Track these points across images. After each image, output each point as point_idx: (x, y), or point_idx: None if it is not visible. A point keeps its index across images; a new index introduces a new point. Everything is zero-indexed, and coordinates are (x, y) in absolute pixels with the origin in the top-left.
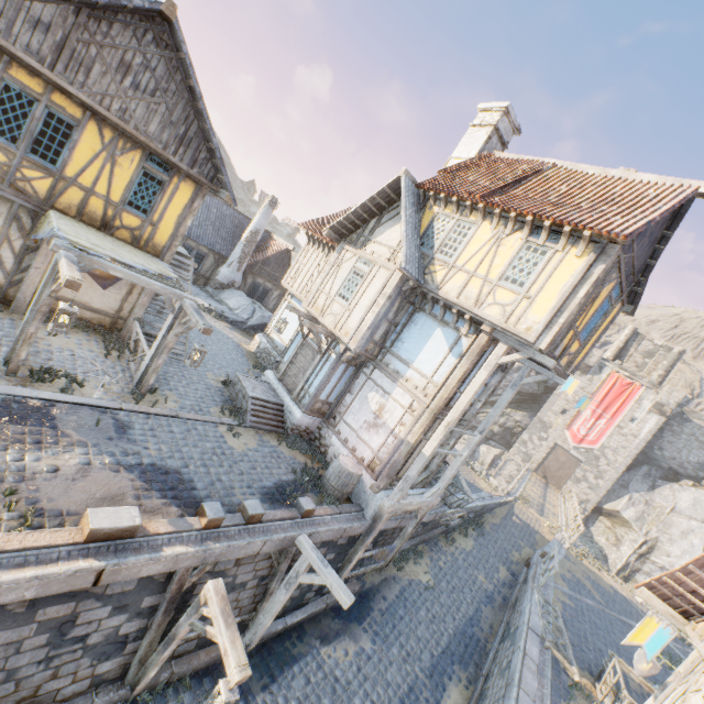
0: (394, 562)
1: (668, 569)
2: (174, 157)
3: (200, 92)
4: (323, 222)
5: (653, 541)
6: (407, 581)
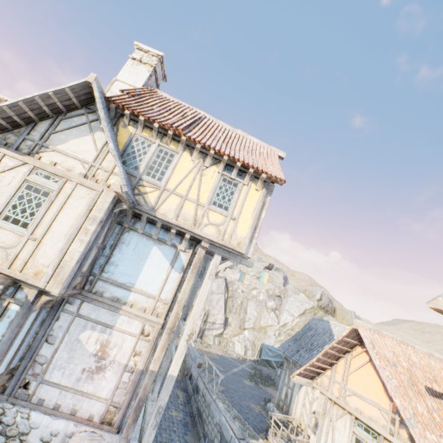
0: None
1: (215, 322)
2: None
3: None
4: None
5: (208, 311)
6: None
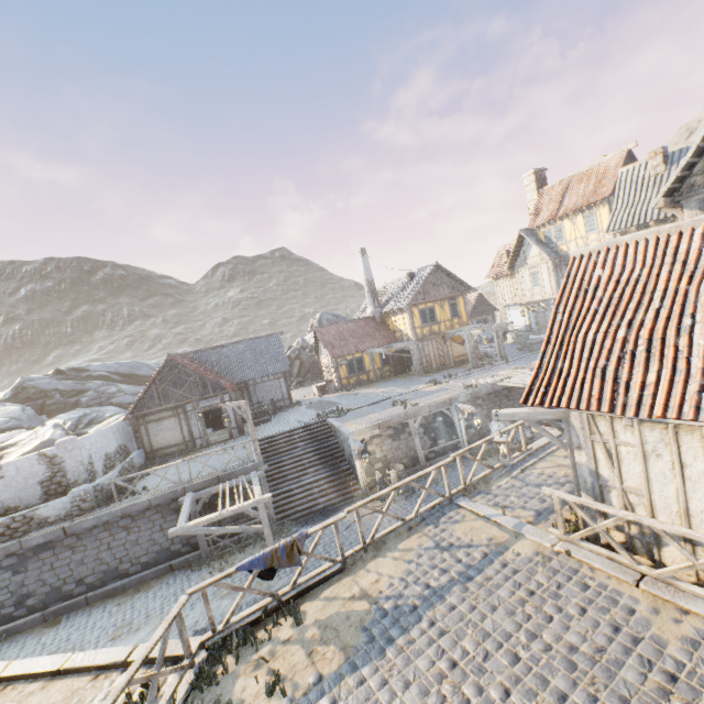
0: None
1: None
2: (454, 294)
3: (451, 273)
4: (494, 268)
5: None
6: None
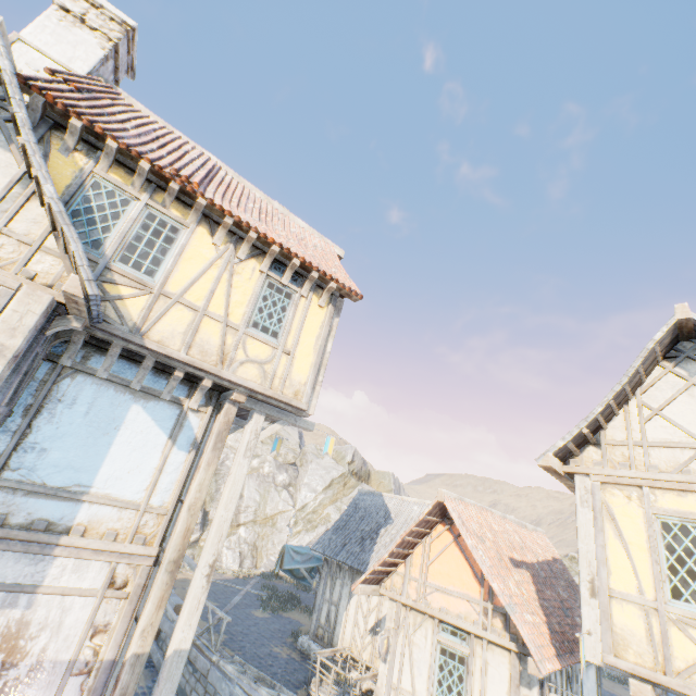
0: None
1: None
2: None
3: None
4: None
5: None
6: None
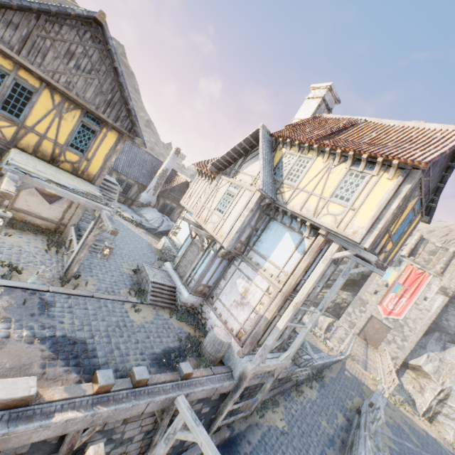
0: (257, 411)
1: None
2: (103, 115)
3: (121, 71)
4: (209, 162)
5: (448, 390)
6: (267, 427)
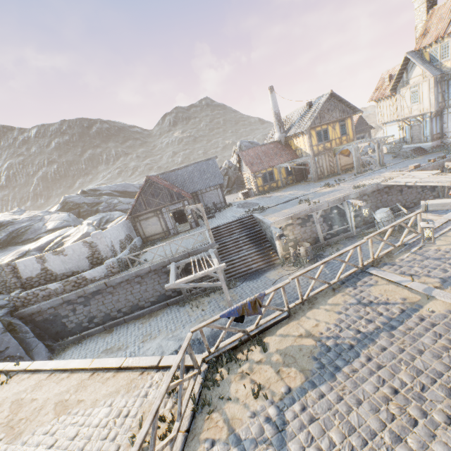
0: None
1: None
2: (344, 117)
3: (343, 99)
4: (376, 92)
5: None
6: None
